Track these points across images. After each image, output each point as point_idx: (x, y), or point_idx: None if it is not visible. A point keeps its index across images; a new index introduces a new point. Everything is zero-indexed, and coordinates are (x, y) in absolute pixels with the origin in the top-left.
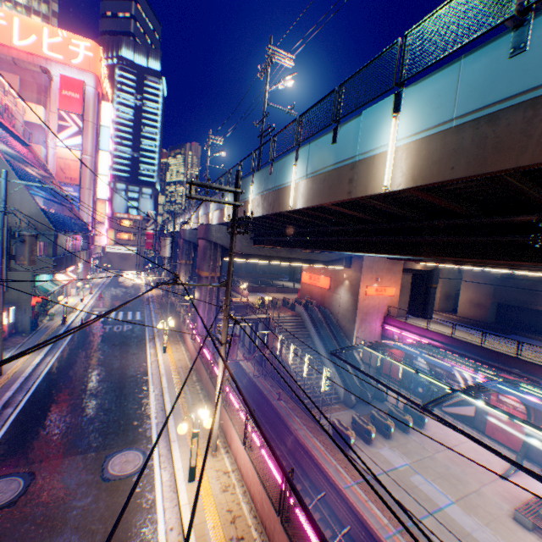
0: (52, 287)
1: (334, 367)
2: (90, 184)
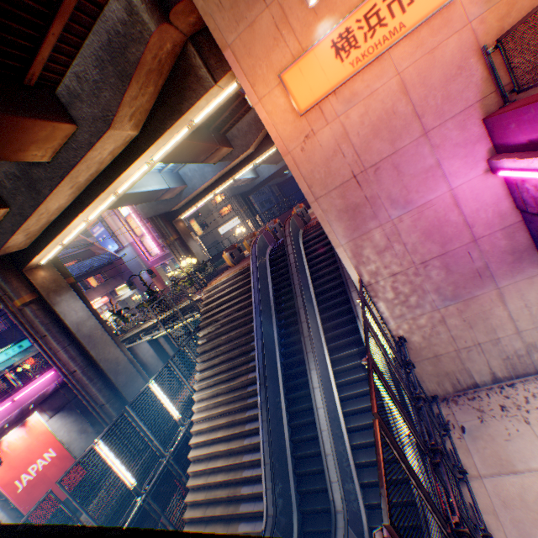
0: (13, 362)
1: (267, 425)
2: (107, 212)
